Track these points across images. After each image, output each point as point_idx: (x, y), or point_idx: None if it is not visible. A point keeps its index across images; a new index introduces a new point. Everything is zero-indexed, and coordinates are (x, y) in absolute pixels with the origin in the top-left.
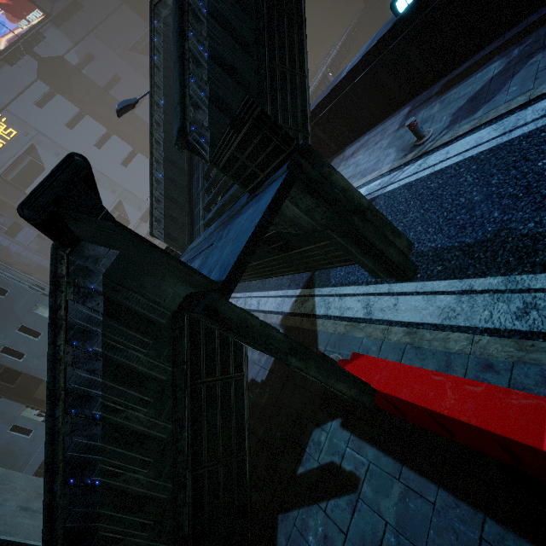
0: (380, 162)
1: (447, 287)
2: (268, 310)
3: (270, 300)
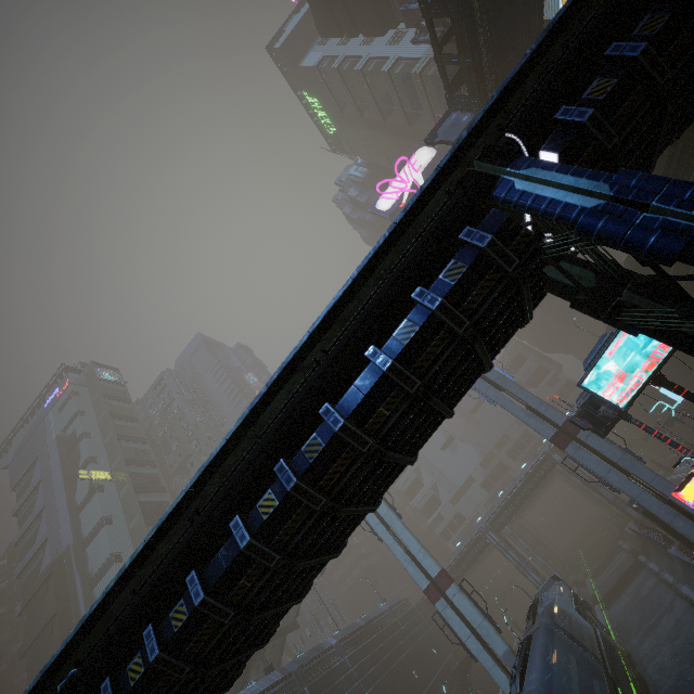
0: None
1: None
2: None
3: None
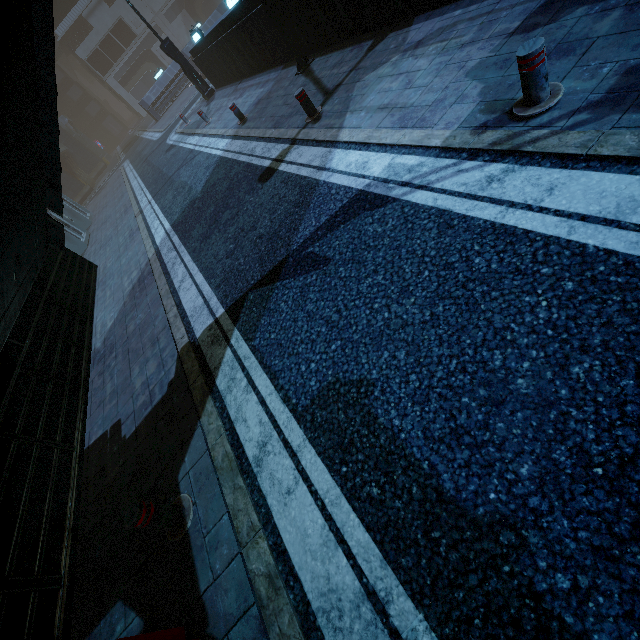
0: (442, 109)
1: (361, 550)
2: (183, 308)
3: (192, 291)
